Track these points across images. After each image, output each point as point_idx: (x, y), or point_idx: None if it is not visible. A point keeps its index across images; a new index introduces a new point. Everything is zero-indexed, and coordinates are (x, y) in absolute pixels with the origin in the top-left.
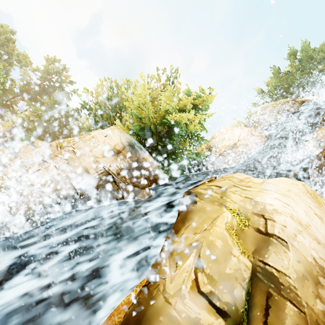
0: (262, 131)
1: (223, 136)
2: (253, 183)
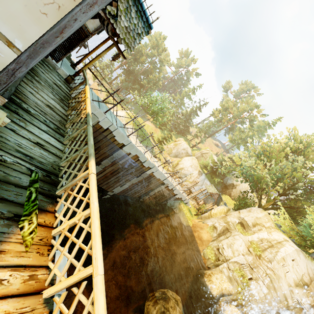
0: None
1: None
2: None
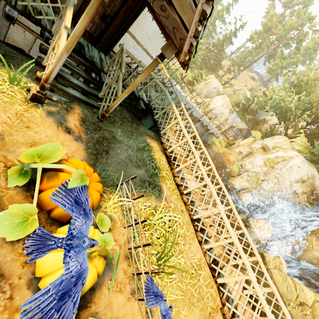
0: None
1: None
2: None
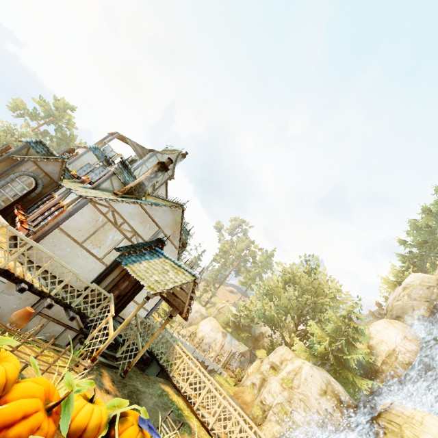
0: (415, 333)
1: (380, 338)
2: (417, 421)
